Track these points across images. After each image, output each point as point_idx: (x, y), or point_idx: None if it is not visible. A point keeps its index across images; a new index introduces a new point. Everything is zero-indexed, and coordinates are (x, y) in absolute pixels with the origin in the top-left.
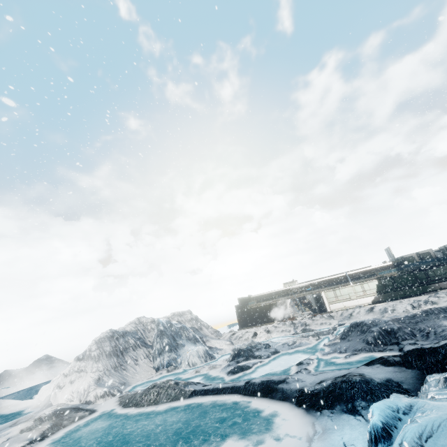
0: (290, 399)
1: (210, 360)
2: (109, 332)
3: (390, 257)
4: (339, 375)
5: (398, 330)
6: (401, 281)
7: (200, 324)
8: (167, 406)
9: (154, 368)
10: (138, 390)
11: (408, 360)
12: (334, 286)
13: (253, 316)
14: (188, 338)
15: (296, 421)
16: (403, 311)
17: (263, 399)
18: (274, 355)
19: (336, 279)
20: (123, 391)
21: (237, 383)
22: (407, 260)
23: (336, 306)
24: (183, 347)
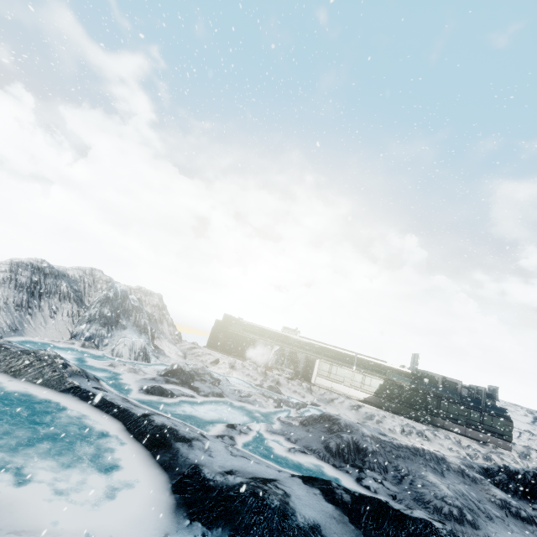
0: (173, 473)
1: (142, 360)
2: (39, 261)
3: (412, 364)
4: (261, 475)
5: (372, 453)
6: (409, 396)
7: (164, 316)
8: (26, 386)
9: (71, 333)
10: (16, 347)
11: (360, 509)
12: (335, 361)
13: (229, 341)
14: (136, 323)
15: (150, 514)
16: (389, 428)
17: (144, 450)
18: (214, 397)
19: (341, 354)
20: (6, 338)
21: (134, 408)
22: (429, 379)
23: (323, 383)
24: (123, 329)
